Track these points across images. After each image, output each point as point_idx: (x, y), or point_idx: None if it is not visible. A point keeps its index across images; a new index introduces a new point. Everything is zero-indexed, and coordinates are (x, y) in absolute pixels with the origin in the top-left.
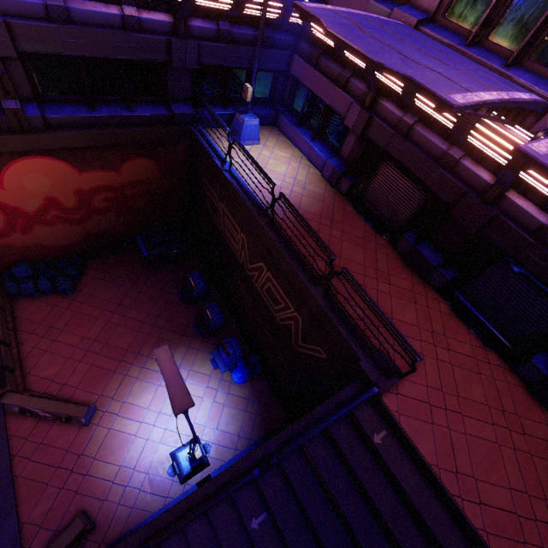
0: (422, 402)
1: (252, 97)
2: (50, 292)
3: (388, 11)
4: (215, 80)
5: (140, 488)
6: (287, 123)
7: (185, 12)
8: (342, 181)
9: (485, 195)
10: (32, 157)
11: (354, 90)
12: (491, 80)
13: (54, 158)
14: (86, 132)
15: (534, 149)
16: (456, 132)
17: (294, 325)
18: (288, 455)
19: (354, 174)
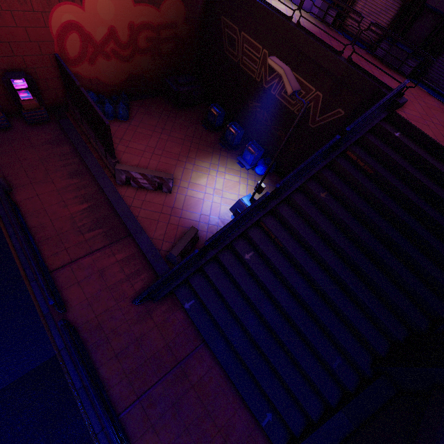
0: (419, 117)
1: None
2: (112, 117)
3: None
4: None
5: (217, 225)
6: None
7: None
8: (329, 12)
9: None
10: None
11: None
12: None
13: None
14: None
15: None
16: None
17: (313, 106)
18: (337, 157)
19: (338, 6)
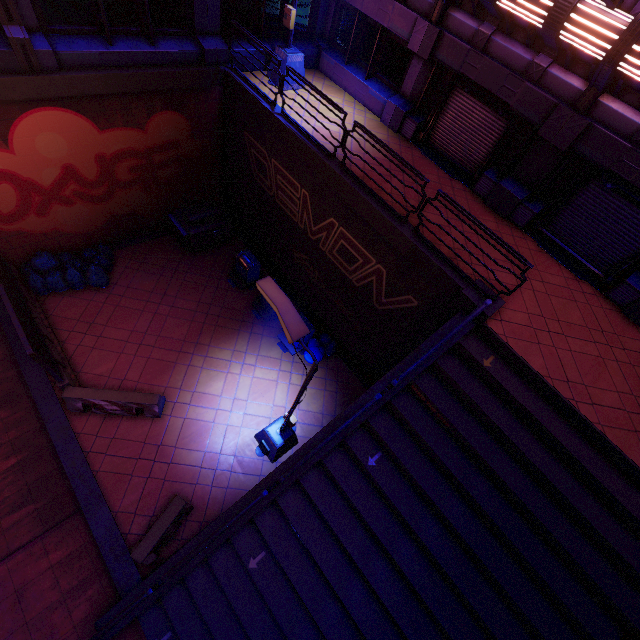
0: (526, 326)
1: (294, 24)
2: (81, 286)
3: None
4: (246, 7)
5: (231, 470)
6: (332, 63)
7: None
8: (407, 122)
9: (577, 104)
10: (45, 109)
11: (418, 4)
12: None
13: (70, 111)
14: (106, 73)
15: None
16: (547, 28)
17: (375, 281)
18: (397, 395)
19: (420, 113)
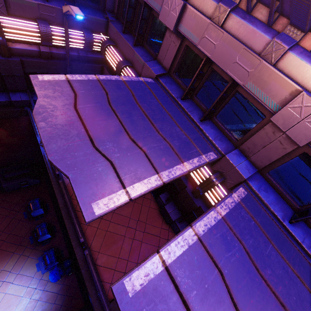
0: None
1: None
2: None
3: (143, 62)
4: None
5: None
6: None
7: (2, 42)
8: None
9: (194, 192)
10: None
11: None
12: (168, 151)
13: None
14: None
15: (127, 287)
16: None
17: None
18: None
19: None
